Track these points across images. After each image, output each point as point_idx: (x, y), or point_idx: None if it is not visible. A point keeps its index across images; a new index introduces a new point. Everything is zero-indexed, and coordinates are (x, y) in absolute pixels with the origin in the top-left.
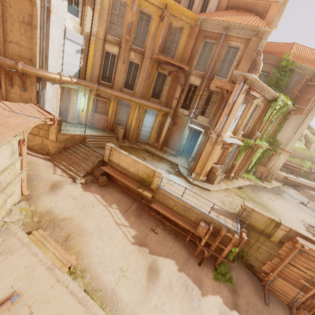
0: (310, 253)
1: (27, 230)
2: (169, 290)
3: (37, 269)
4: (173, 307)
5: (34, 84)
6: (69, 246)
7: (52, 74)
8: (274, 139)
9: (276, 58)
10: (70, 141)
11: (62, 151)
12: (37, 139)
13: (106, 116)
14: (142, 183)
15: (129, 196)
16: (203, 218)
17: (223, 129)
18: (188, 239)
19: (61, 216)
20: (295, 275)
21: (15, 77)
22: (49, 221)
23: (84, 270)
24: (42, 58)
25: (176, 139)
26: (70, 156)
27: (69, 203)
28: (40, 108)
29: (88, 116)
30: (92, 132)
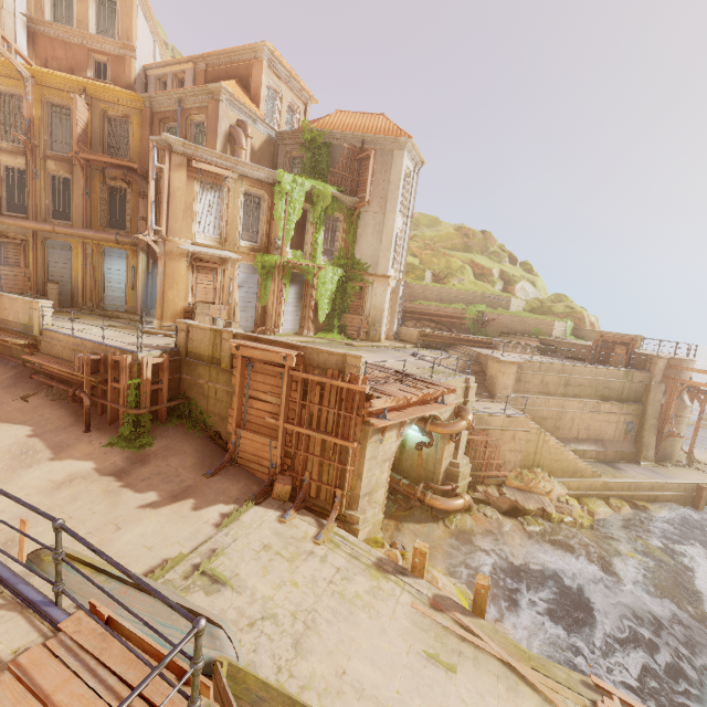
0: (248, 355)
1: None
2: None
3: None
4: None
5: None
6: None
7: None
8: (354, 260)
9: (299, 133)
10: None
11: None
12: None
13: (26, 270)
14: (24, 333)
15: (8, 364)
16: (95, 351)
17: (170, 229)
18: (70, 392)
19: None
20: (264, 417)
21: None
22: None
23: None
24: None
25: None
26: None
27: None
28: None
29: None
30: None
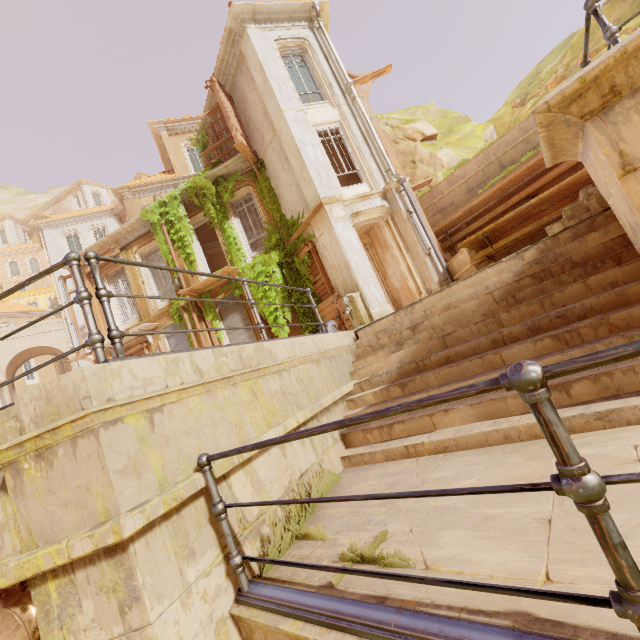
0: None
1: None
2: None
3: None
4: None
5: None
6: None
7: None
8: (288, 225)
9: None
10: None
11: None
12: None
13: None
14: None
15: None
16: None
17: None
18: None
19: None
20: None
21: None
22: None
23: None
24: None
25: None
26: None
27: None
28: None
29: None
30: None
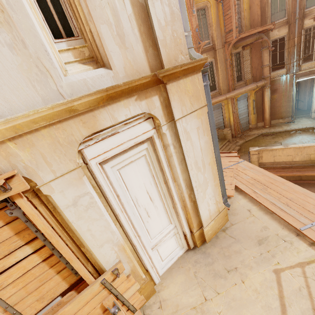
0: None
1: None
2: None
3: None
4: None
5: None
6: None
7: None
8: None
9: None
10: None
11: None
12: None
13: None
14: None
15: (310, 186)
16: None
17: None
18: None
19: None
20: None
21: None
22: None
23: None
24: None
25: (284, 105)
26: None
27: None
28: None
29: None
30: None
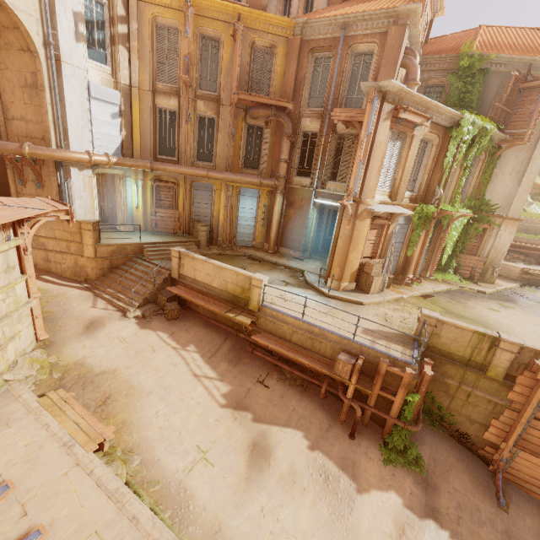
0: None
1: (40, 391)
2: (289, 482)
3: (45, 447)
4: (297, 514)
5: (52, 174)
6: (108, 414)
7: (76, 153)
8: (482, 201)
9: (449, 57)
10: (118, 255)
11: (107, 273)
12: (67, 259)
13: (176, 212)
14: (236, 304)
15: (217, 331)
16: (345, 348)
17: (364, 189)
18: (323, 390)
19: (98, 368)
20: None
21: (27, 169)
22: (78, 376)
23: (130, 451)
24: (59, 133)
25: (298, 230)
26: (119, 279)
27: (114, 349)
28: (52, 201)
29: (148, 215)
30: (154, 238)
